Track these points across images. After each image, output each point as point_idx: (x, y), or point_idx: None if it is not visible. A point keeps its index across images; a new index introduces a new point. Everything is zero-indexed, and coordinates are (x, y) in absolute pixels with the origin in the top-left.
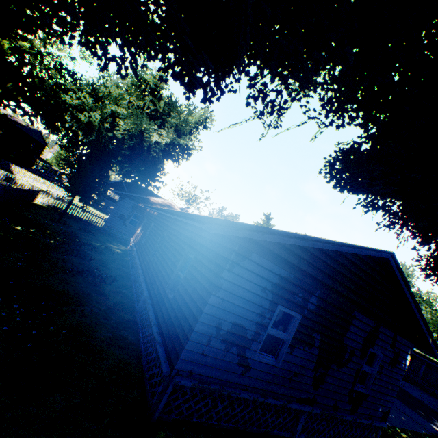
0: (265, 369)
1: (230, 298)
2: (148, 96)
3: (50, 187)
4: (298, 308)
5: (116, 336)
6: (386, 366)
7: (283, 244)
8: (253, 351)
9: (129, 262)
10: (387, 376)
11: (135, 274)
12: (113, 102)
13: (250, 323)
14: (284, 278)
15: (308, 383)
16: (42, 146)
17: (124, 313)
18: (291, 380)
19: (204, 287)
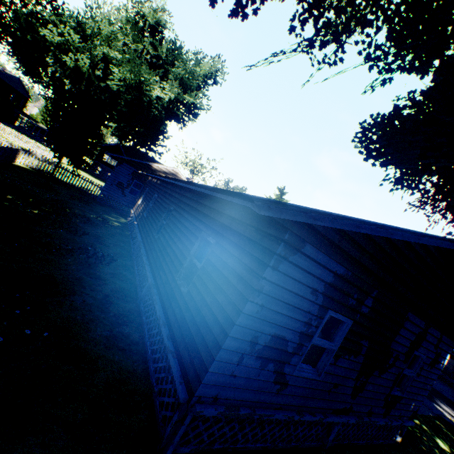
0: (303, 384)
1: (271, 305)
2: (147, 38)
3: (35, 147)
4: (350, 312)
5: (115, 334)
6: (425, 367)
7: (346, 232)
8: (293, 366)
9: (130, 237)
10: (424, 377)
11: (136, 252)
12: (104, 43)
13: (293, 333)
14: (340, 277)
15: (347, 393)
16: (24, 98)
17: (125, 301)
18: (330, 392)
19: (235, 287)
